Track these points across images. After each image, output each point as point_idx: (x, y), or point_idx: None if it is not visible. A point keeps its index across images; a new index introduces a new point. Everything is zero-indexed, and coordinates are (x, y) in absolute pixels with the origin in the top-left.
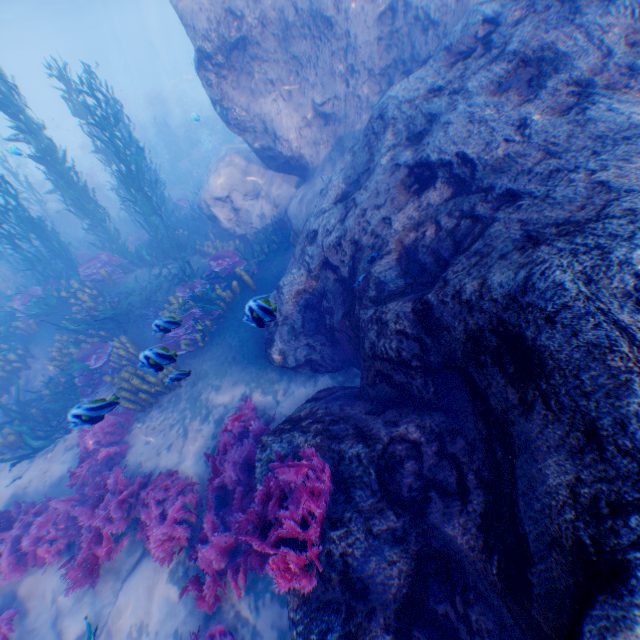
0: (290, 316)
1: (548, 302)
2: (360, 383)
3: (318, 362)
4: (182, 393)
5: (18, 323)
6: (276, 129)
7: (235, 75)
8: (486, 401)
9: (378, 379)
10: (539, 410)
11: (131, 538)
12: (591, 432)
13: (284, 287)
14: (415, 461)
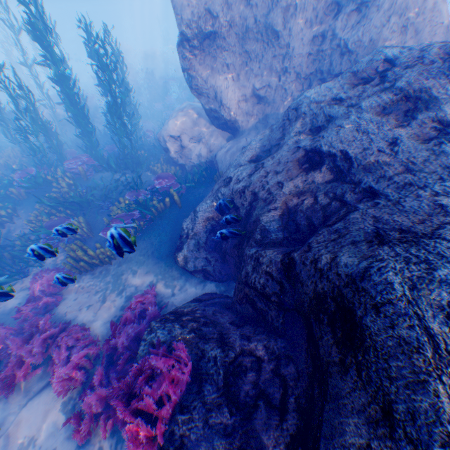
0: (198, 234)
1: (378, 293)
2: (233, 299)
3: (209, 272)
4: (110, 269)
5: (14, 190)
6: (222, 98)
7: (203, 55)
8: (317, 348)
9: (245, 301)
10: (352, 375)
11: (44, 368)
12: (388, 410)
13: (199, 212)
14: (256, 373)
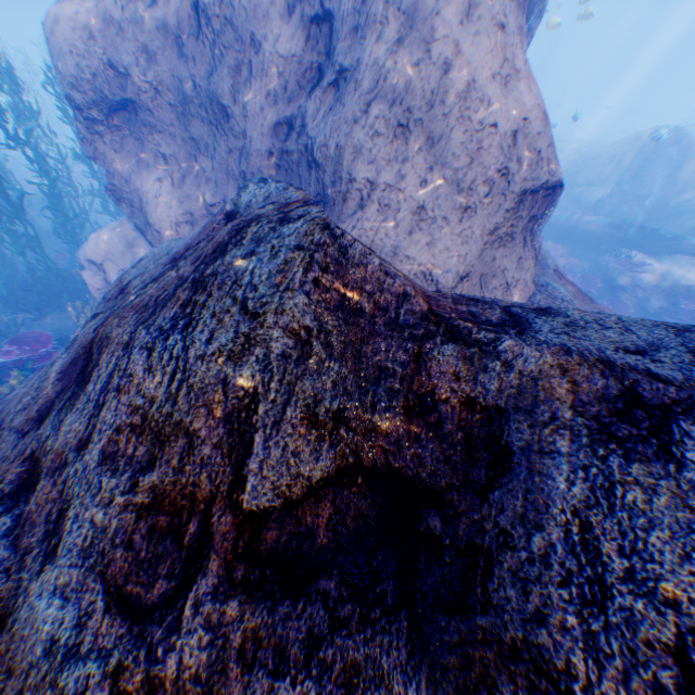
0: None
1: None
2: None
3: None
4: None
5: None
6: (149, 214)
7: (121, 136)
8: None
9: None
10: None
11: None
12: None
13: None
14: None
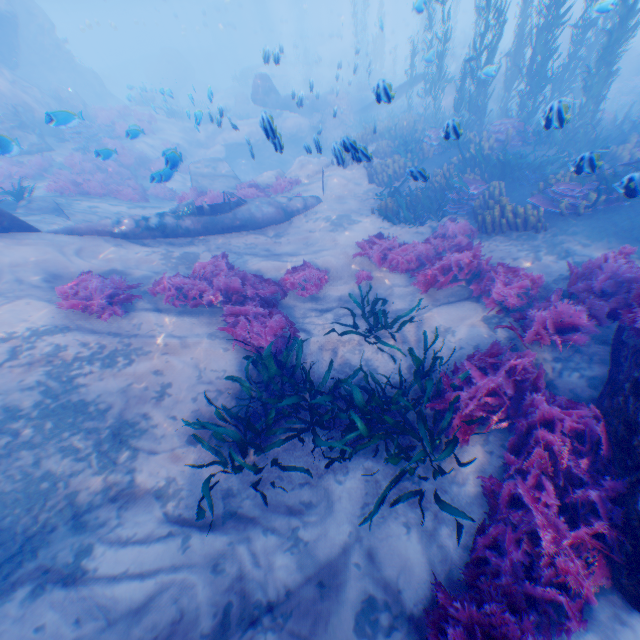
0: None
1: None
2: None
3: None
4: (536, 237)
5: (423, 144)
6: None
7: None
8: None
9: None
10: None
11: (457, 288)
12: None
13: None
14: None
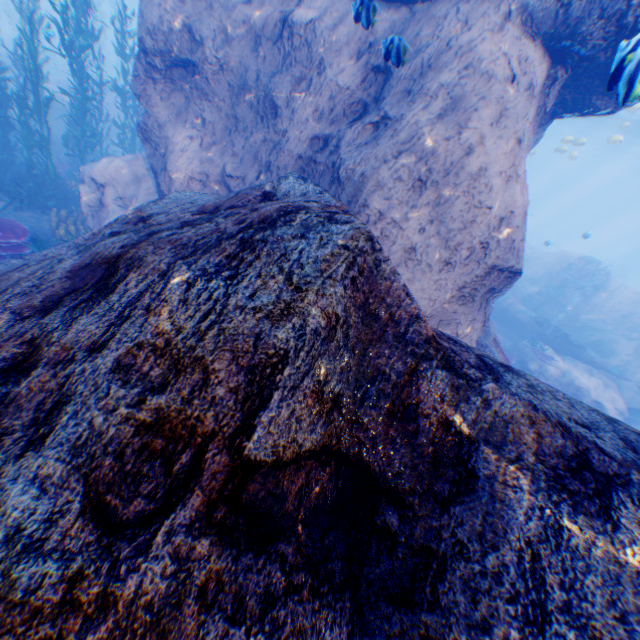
0: None
1: None
2: None
3: None
4: None
5: None
6: (170, 162)
7: (172, 88)
8: None
9: None
10: None
11: None
12: None
13: None
14: None
